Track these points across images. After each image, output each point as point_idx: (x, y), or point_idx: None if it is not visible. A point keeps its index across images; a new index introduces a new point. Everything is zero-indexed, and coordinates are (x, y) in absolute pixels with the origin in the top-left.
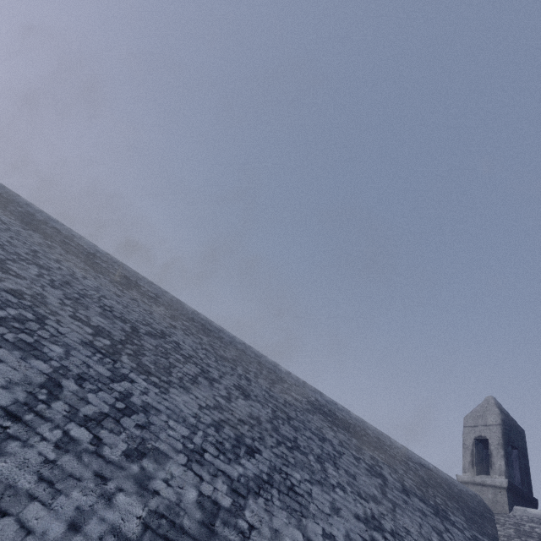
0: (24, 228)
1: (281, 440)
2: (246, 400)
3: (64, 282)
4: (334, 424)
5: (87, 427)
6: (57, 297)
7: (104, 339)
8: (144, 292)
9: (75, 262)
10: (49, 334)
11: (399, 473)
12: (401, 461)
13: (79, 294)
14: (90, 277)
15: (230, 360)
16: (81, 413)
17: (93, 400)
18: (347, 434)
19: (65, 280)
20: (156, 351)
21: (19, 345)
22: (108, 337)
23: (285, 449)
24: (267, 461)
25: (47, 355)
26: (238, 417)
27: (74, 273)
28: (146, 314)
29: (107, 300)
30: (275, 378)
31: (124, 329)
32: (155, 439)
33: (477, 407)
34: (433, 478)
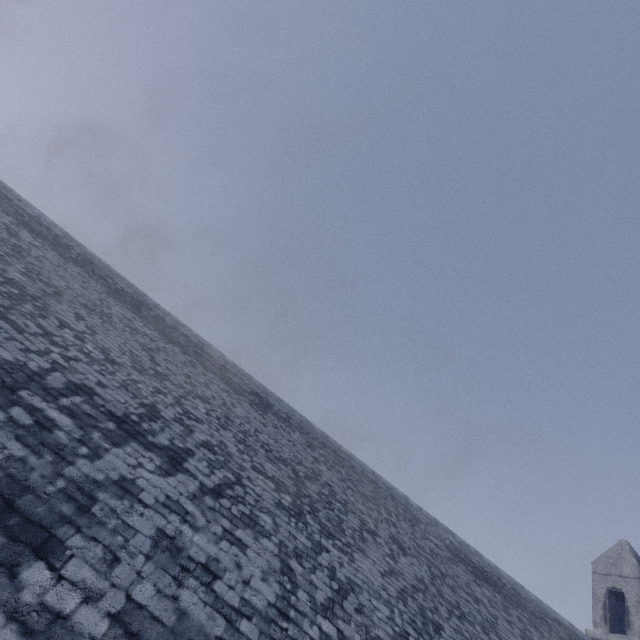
0: (165, 341)
1: (450, 608)
2: (405, 556)
3: (225, 418)
4: (476, 576)
5: (328, 618)
6: (233, 443)
7: (285, 495)
8: (276, 413)
9: (217, 382)
10: (253, 499)
11: (546, 637)
12: (541, 619)
13: (242, 432)
14: (235, 403)
15: (371, 499)
16: (318, 602)
17: (317, 582)
18: (490, 589)
19: (224, 413)
20: (322, 501)
21: (245, 520)
22: (286, 491)
23: (456, 620)
24: (452, 639)
25: (266, 529)
26: (410, 582)
27: (224, 400)
28: (292, 446)
29: (261, 435)
30: (411, 517)
31: (290, 475)
32: (373, 624)
33: (608, 552)
34: (573, 639)
